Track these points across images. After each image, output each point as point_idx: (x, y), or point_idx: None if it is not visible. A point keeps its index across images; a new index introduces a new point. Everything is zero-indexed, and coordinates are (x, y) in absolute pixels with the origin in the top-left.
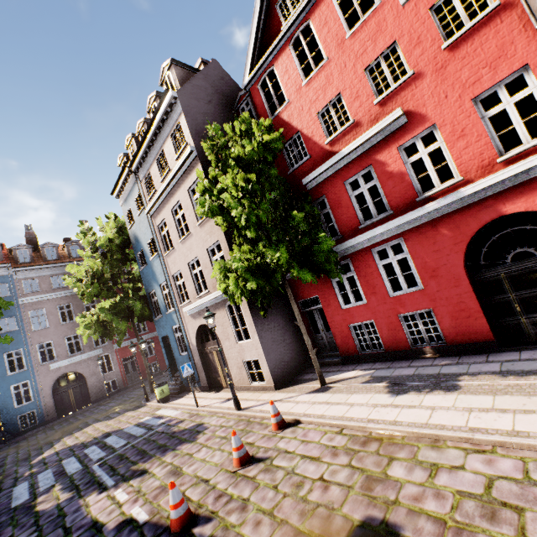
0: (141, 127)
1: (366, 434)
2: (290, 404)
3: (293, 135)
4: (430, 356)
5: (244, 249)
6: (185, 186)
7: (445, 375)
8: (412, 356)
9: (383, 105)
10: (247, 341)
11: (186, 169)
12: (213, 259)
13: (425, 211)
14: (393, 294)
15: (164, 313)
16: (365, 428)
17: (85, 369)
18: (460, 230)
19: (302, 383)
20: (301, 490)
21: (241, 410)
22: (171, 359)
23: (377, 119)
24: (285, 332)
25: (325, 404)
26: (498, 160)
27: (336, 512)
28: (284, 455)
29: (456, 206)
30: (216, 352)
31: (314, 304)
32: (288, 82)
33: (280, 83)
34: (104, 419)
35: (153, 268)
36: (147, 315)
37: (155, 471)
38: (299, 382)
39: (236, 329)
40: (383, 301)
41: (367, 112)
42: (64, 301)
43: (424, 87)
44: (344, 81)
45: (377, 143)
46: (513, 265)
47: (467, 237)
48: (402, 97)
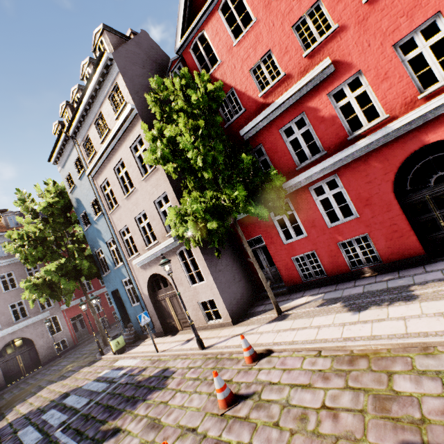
0: (75, 94)
1: (347, 352)
2: (255, 336)
3: (227, 92)
4: (369, 275)
5: (194, 196)
6: (127, 144)
7: (395, 288)
8: (352, 277)
9: (312, 57)
10: (201, 283)
11: (127, 127)
12: (161, 211)
13: (358, 148)
14: (331, 225)
15: (112, 268)
16: (344, 347)
17: (32, 333)
18: (389, 161)
19: (257, 315)
20: (308, 423)
21: (205, 349)
22: (122, 311)
23: (307, 70)
24: (234, 271)
25: (290, 330)
26: (420, 97)
27: (363, 443)
28: (270, 387)
29: (385, 141)
30: (168, 299)
31: (253, 244)
32: (219, 44)
33: (211, 45)
34: (58, 379)
35: (97, 227)
36: (94, 272)
37: (130, 427)
38: (253, 314)
39: (189, 273)
40: (322, 232)
41: (296, 64)
42: (4, 270)
43: (348, 38)
44: (273, 39)
45: (308, 92)
46: (436, 187)
47: (396, 167)
48: (328, 49)
